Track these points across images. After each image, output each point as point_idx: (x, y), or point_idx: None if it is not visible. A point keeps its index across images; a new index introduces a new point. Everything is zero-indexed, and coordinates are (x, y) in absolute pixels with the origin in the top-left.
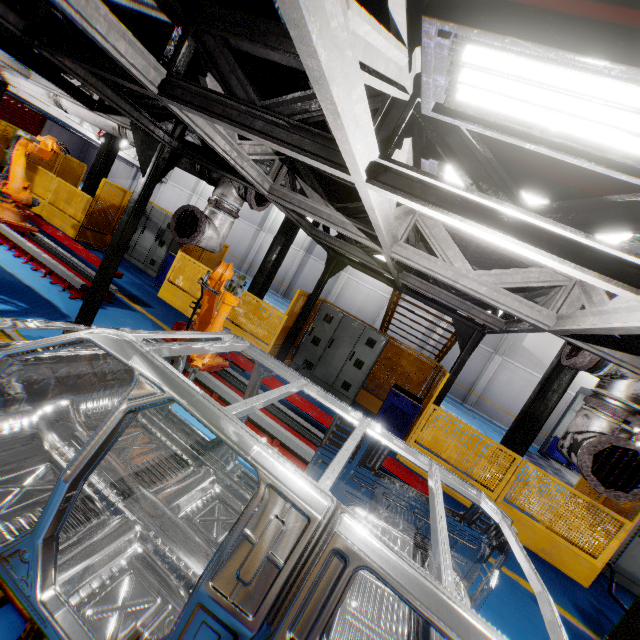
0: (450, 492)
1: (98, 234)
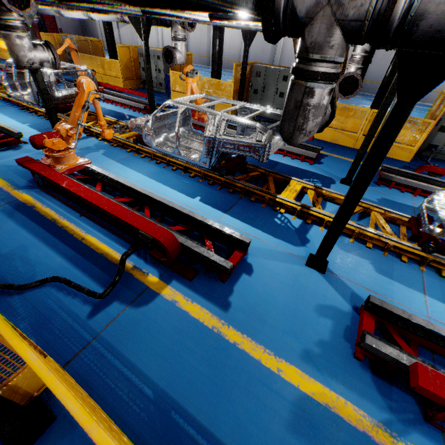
0: (335, 142)
1: (130, 81)
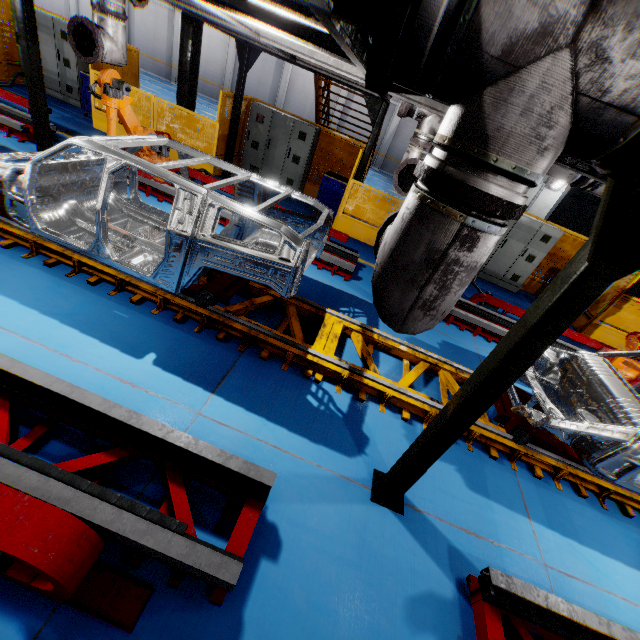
0: (371, 244)
1: None
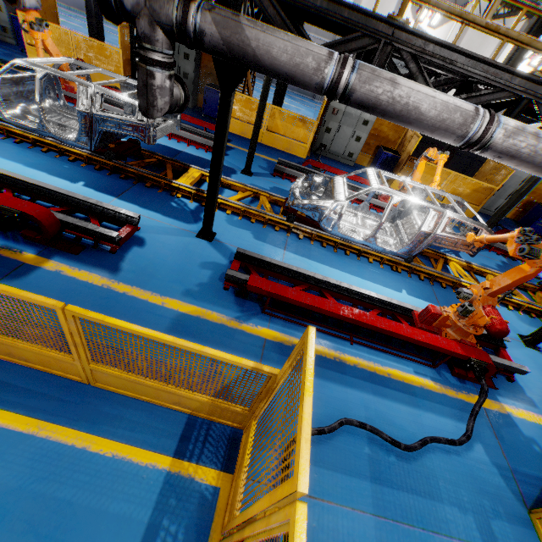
0: (244, 136)
1: None
